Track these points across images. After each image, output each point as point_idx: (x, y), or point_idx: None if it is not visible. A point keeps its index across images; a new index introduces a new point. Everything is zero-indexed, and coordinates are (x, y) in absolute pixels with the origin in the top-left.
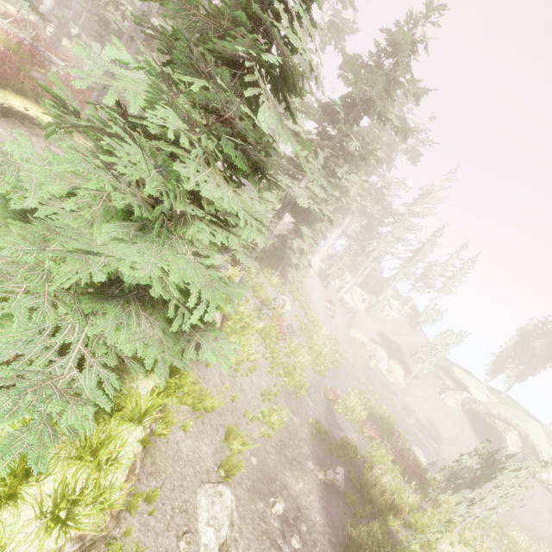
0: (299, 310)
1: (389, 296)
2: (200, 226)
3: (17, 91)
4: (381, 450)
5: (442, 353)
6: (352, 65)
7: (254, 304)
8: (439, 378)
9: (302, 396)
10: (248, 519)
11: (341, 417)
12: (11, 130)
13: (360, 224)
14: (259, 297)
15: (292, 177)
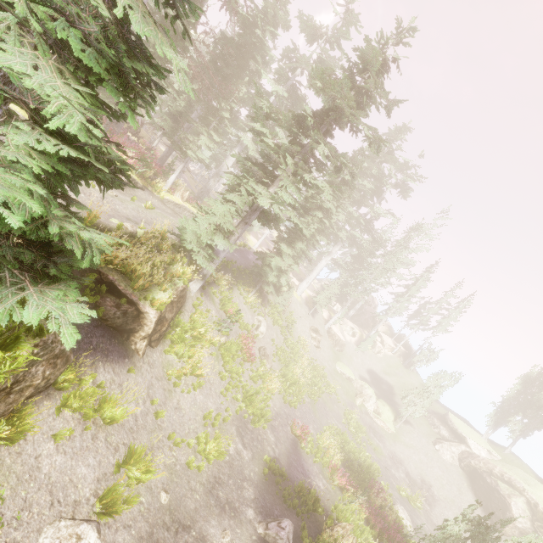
0: (279, 334)
1: (380, 331)
2: (15, 123)
3: None
4: (353, 505)
5: (435, 396)
6: (320, 74)
7: (213, 315)
8: (433, 425)
9: (262, 427)
10: None
11: (309, 458)
12: None
13: (350, 254)
14: (226, 311)
15: (263, 184)
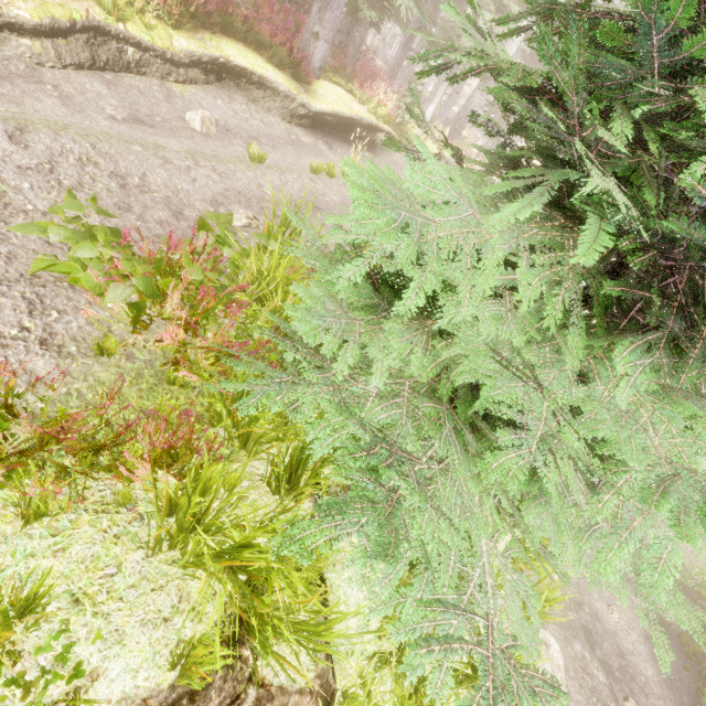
0: None
1: None
2: None
3: (224, 32)
4: None
5: None
6: None
7: None
8: None
9: None
10: (571, 671)
11: None
12: (228, 100)
13: None
14: None
15: None
